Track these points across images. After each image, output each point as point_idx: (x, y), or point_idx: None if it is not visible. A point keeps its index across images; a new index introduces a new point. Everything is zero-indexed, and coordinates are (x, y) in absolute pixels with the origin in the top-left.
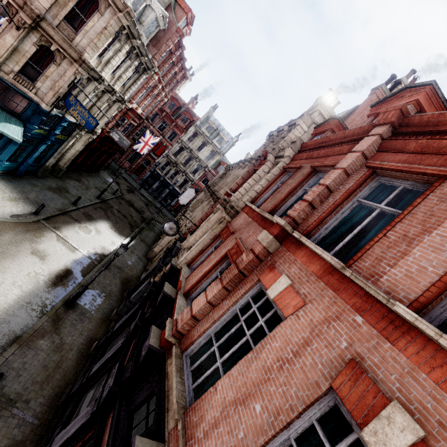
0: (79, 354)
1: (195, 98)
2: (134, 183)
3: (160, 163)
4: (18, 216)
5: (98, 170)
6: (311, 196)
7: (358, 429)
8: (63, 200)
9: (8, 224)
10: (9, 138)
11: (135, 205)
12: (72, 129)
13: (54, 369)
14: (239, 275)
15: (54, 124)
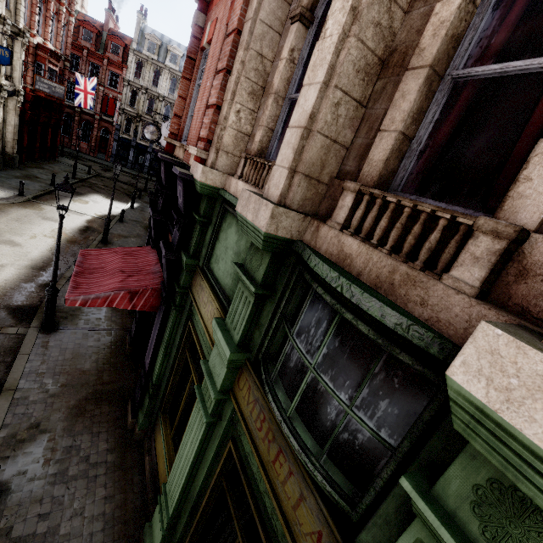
0: None
1: (111, 10)
2: (106, 163)
3: (120, 124)
4: (6, 199)
5: (55, 155)
6: None
7: None
8: (39, 184)
9: (2, 205)
10: None
11: (121, 180)
12: None
13: None
14: (190, 61)
15: None
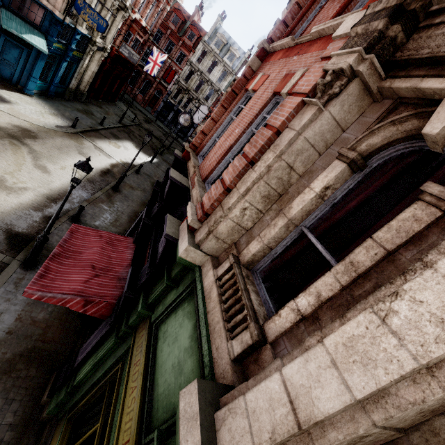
0: (130, 218)
1: (200, 7)
2: (149, 115)
3: (171, 91)
4: (61, 127)
5: (115, 99)
6: (284, 16)
7: (282, 98)
8: (91, 121)
9: (55, 132)
10: (36, 54)
11: (154, 134)
12: (85, 45)
13: (115, 221)
14: (232, 94)
15: (69, 38)
